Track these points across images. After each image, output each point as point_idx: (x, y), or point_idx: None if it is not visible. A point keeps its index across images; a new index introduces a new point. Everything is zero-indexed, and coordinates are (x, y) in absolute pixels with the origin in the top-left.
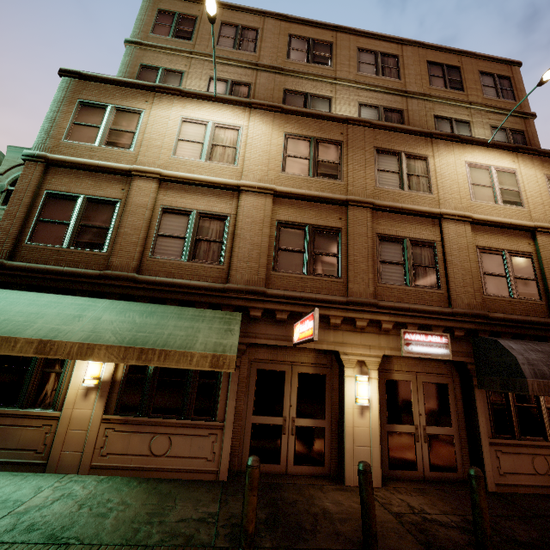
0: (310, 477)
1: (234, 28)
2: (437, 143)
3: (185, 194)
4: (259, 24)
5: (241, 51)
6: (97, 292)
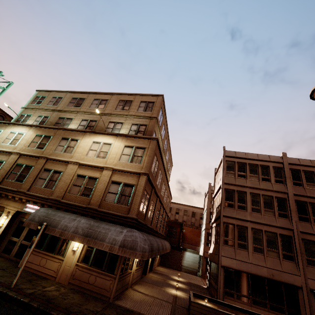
0: None
1: (55, 98)
2: (87, 134)
3: None
4: (64, 95)
5: (53, 106)
6: None
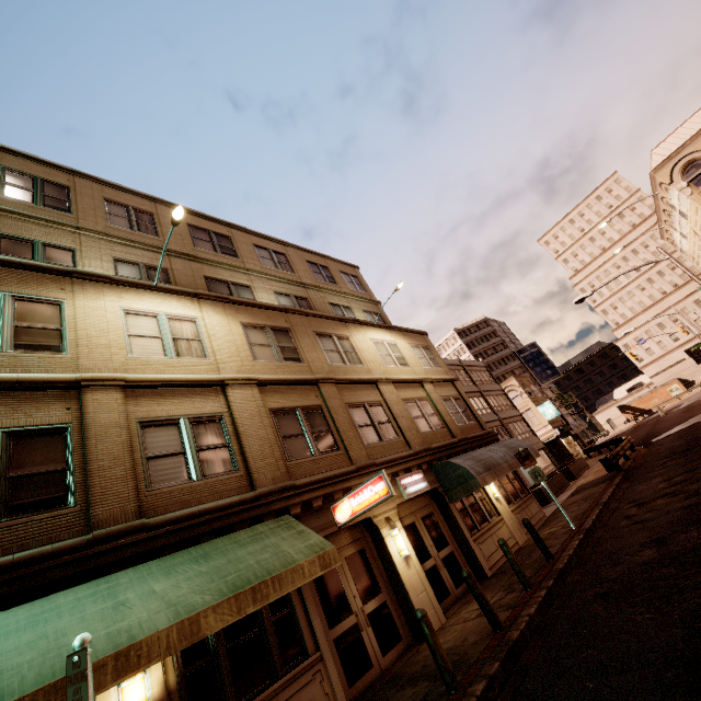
0: (400, 658)
1: (123, 208)
2: (349, 325)
3: (161, 400)
4: (151, 208)
5: (142, 234)
6: (94, 569)
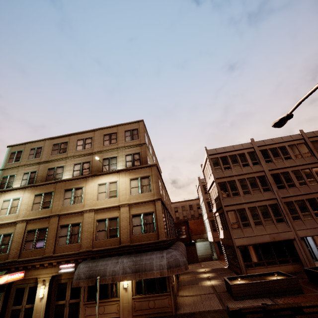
0: None
1: (34, 150)
2: (88, 179)
3: (1, 229)
4: (43, 144)
5: (35, 159)
6: None
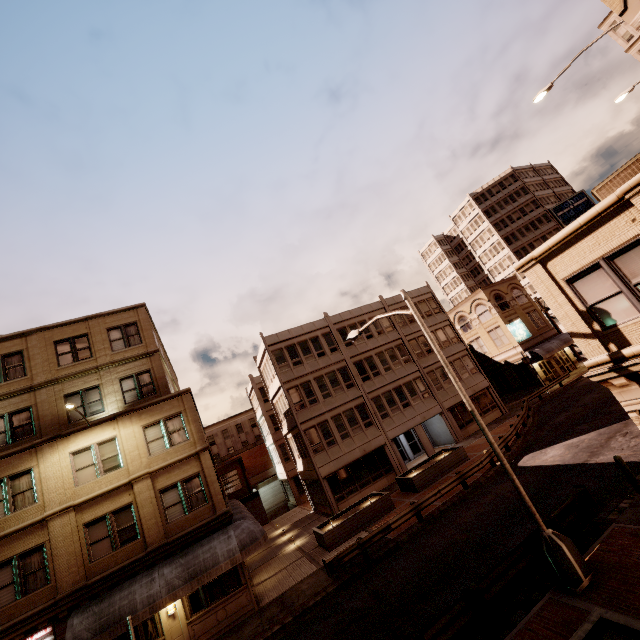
0: None
1: None
2: (42, 449)
3: None
4: None
5: None
6: None
